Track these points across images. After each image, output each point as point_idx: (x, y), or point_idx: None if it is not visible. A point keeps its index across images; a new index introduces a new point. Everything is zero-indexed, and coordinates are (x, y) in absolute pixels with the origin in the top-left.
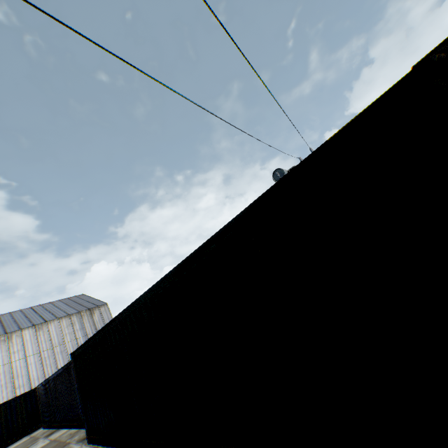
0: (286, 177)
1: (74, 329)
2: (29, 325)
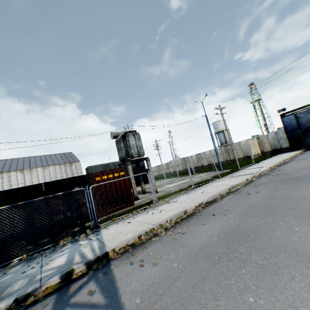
0: None
1: (62, 171)
2: (40, 166)
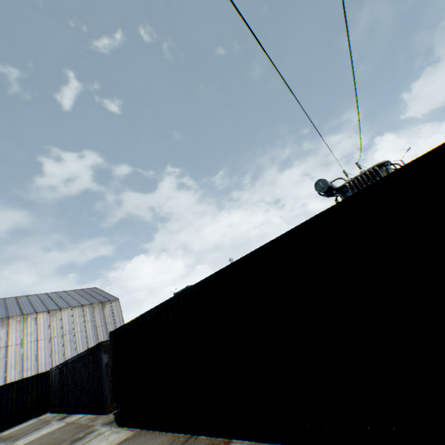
0: (438, 148)
1: (85, 320)
2: (44, 310)
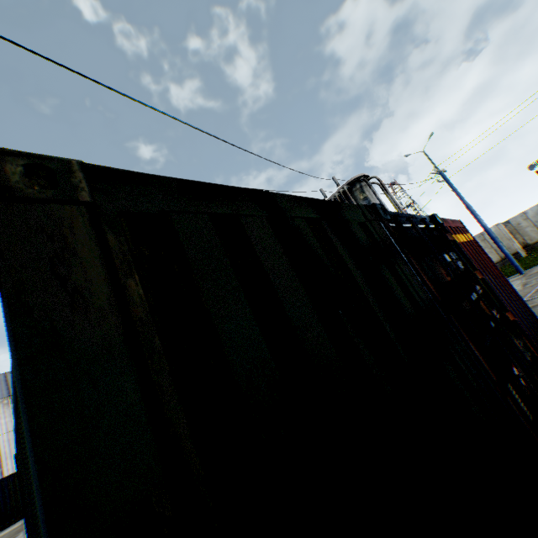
0: None
1: None
2: None
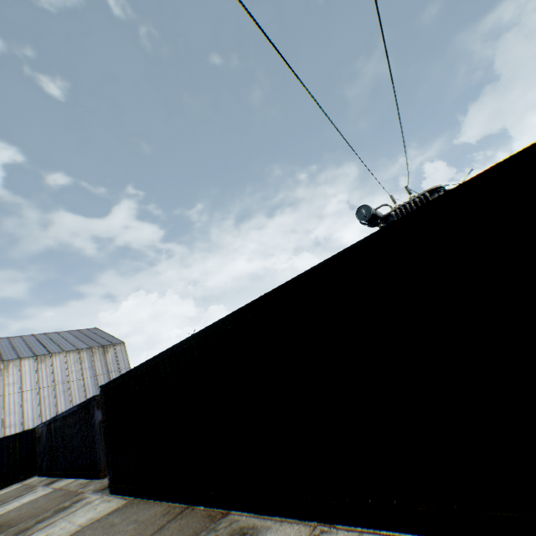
0: (462, 186)
1: (82, 367)
2: (30, 355)
